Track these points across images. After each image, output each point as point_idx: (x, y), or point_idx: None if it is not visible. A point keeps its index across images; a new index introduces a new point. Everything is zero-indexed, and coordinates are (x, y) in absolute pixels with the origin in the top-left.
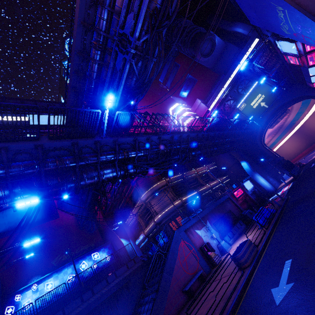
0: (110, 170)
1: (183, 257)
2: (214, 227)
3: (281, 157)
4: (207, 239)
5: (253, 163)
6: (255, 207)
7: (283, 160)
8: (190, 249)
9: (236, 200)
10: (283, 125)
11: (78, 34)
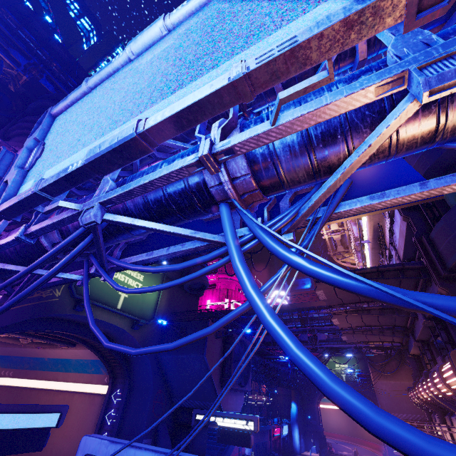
0: (253, 374)
1: (235, 452)
2: (253, 446)
3: (322, 428)
4: (247, 452)
5: (300, 411)
6: (278, 453)
7: (322, 432)
8: (239, 451)
9: (272, 435)
10: None
11: (299, 308)
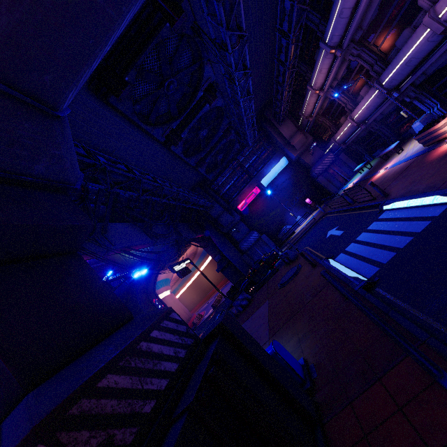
0: None
1: None
2: None
3: None
4: None
5: None
6: None
7: None
8: None
9: None
10: (197, 252)
11: None
